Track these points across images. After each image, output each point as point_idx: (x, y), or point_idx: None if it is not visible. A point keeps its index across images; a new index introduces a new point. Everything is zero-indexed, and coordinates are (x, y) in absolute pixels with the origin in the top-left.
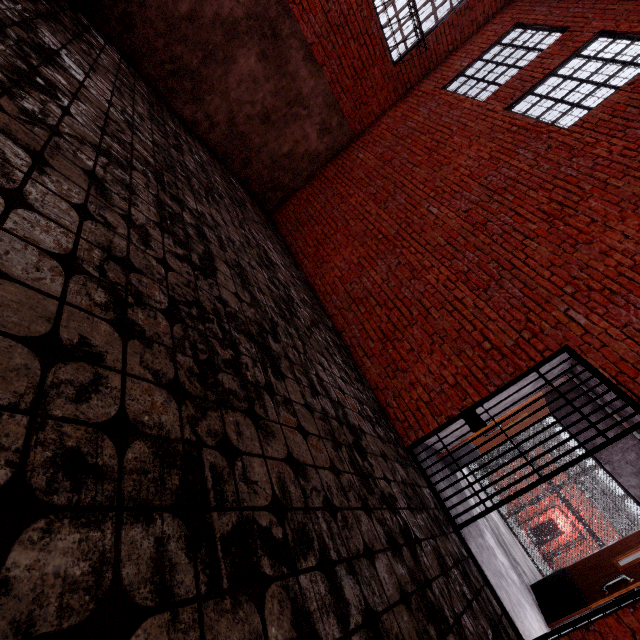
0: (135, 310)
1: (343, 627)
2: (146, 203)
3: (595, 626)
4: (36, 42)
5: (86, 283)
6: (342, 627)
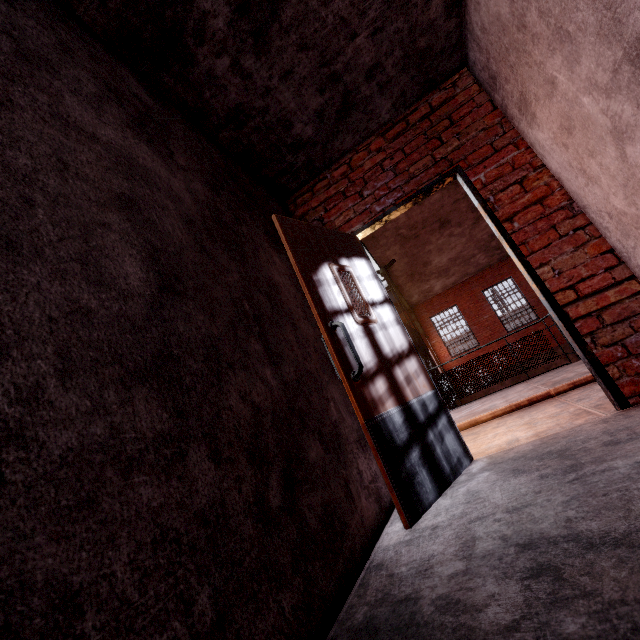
0: None
1: None
2: None
3: None
4: None
5: None
6: None
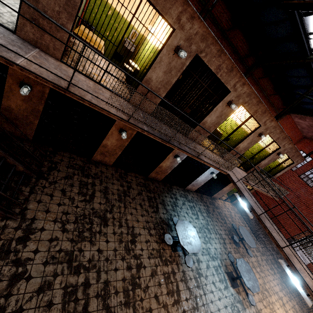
0: (265, 238)
1: (282, 257)
2: (255, 223)
3: (309, 264)
4: (239, 205)
5: (264, 238)
6: (282, 257)
